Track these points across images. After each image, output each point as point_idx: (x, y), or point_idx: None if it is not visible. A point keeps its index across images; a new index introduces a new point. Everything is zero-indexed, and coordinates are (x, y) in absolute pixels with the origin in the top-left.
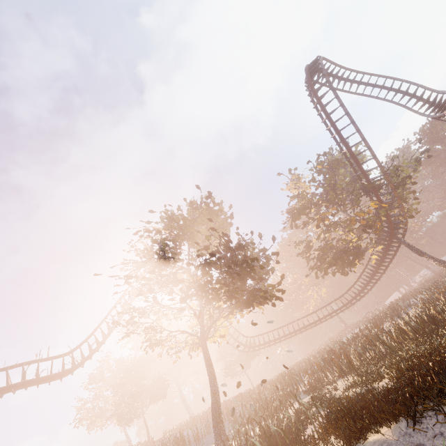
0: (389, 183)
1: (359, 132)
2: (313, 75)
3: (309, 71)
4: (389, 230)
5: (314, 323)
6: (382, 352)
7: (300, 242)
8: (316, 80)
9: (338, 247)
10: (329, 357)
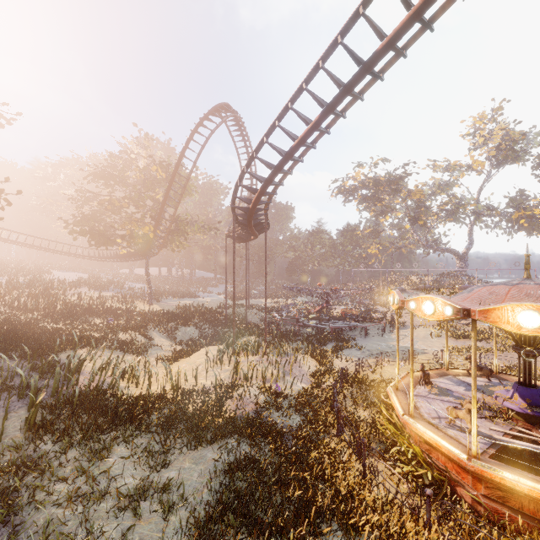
0: (169, 228)
1: (184, 188)
2: (210, 120)
3: (214, 113)
4: (146, 248)
5: (38, 248)
6: (22, 308)
7: (88, 191)
8: (205, 126)
9: (106, 225)
10: (1, 283)
